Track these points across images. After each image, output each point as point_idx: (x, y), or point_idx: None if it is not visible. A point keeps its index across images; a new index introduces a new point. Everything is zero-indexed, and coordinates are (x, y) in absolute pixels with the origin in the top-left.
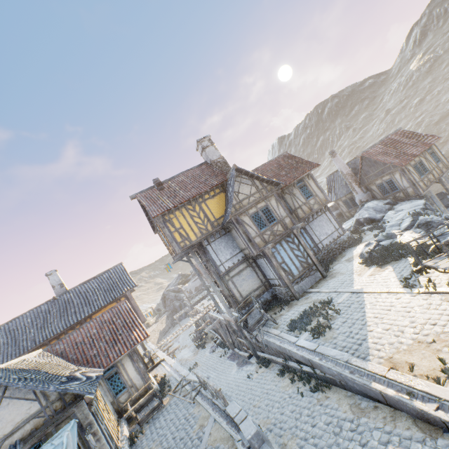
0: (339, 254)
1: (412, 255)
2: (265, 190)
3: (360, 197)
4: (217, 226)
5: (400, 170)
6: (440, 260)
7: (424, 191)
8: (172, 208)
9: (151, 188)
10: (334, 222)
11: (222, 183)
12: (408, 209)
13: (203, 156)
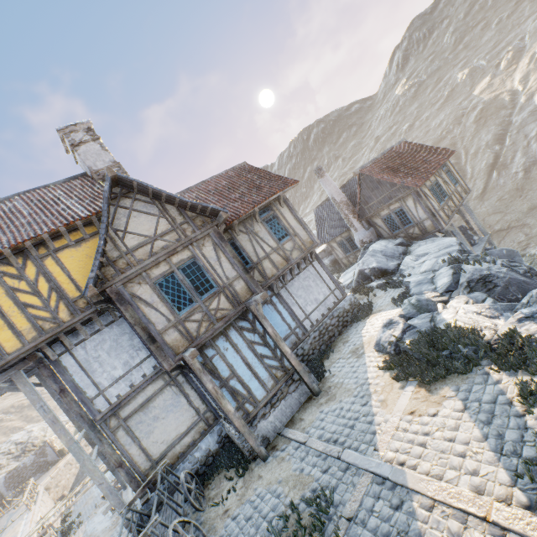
0: (338, 335)
1: (501, 365)
2: (191, 225)
3: (362, 236)
4: (86, 308)
5: (414, 193)
6: None
7: (446, 225)
8: None
9: None
10: (328, 278)
11: None
12: (436, 252)
13: (79, 162)
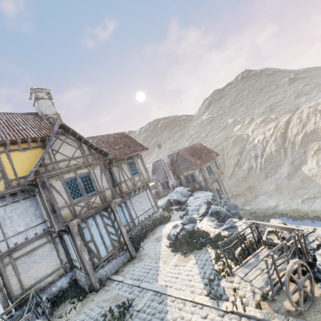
0: (151, 230)
1: (212, 246)
2: (92, 157)
3: (173, 182)
4: (16, 186)
5: (199, 168)
6: (250, 270)
7: (211, 186)
8: None
9: None
10: (152, 199)
11: (45, 138)
12: (203, 197)
13: (36, 106)
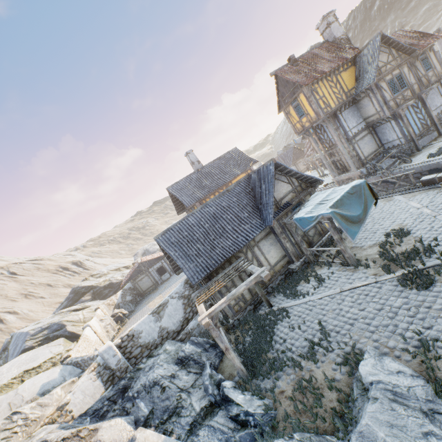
0: None
1: None
2: (399, 58)
3: None
4: (350, 96)
5: None
6: None
7: None
8: (319, 78)
9: (285, 66)
10: None
11: (353, 57)
12: None
13: (325, 34)
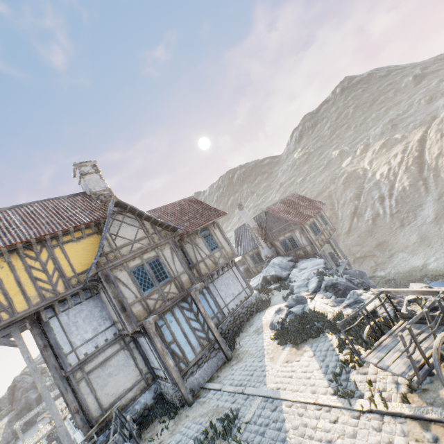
0: (247, 320)
1: (332, 330)
2: (158, 235)
3: (266, 252)
4: (77, 284)
5: (299, 228)
6: (385, 354)
7: (320, 250)
8: None
9: None
10: (242, 279)
11: (99, 221)
12: (311, 267)
13: (82, 184)
